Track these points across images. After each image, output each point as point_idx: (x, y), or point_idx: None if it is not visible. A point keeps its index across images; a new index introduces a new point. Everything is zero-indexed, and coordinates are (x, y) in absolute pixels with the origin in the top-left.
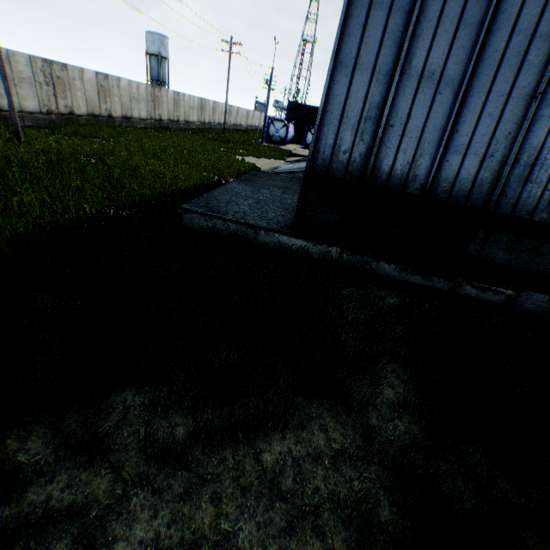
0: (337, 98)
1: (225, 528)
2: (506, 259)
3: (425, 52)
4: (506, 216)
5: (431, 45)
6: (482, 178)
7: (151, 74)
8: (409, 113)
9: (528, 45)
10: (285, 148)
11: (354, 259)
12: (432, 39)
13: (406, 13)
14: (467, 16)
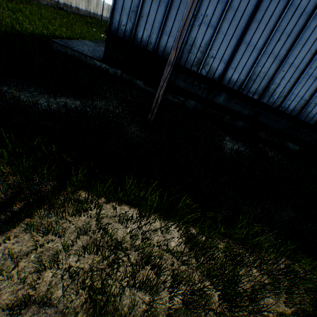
0: None
1: (40, 103)
2: (184, 86)
3: None
4: (181, 66)
5: None
6: None
7: None
8: (149, 13)
9: None
10: None
11: (127, 77)
12: None
13: None
14: None
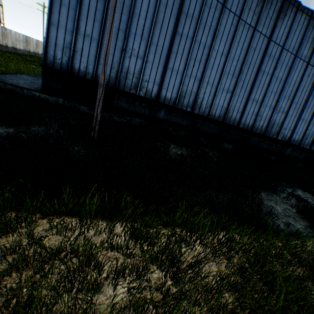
0: (53, 37)
1: None
2: (127, 107)
3: (85, 27)
4: (120, 90)
5: (86, 25)
6: (112, 76)
7: None
8: (82, 48)
9: (118, 32)
10: None
11: (70, 104)
12: (86, 23)
13: (75, 11)
14: (97, 18)
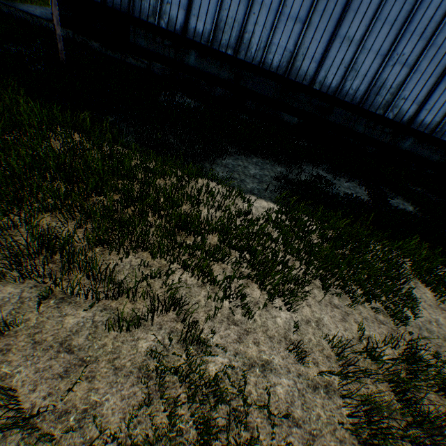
0: None
1: None
2: (146, 46)
3: None
4: (133, 17)
5: None
6: None
7: None
8: None
9: None
10: None
11: (81, 39)
12: None
13: None
14: None
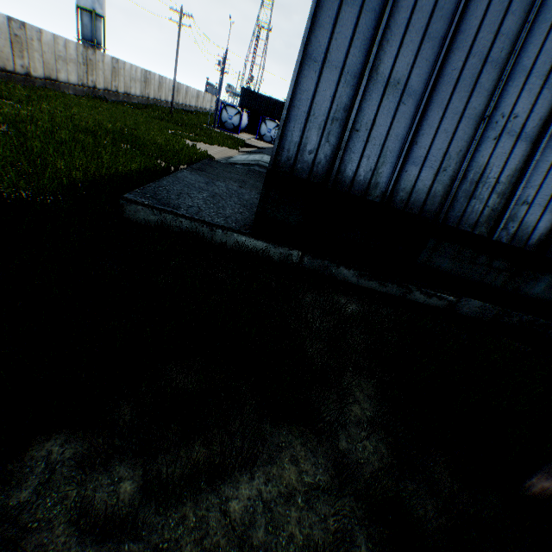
0: (304, 93)
1: None
2: (450, 267)
3: (393, 59)
4: (454, 229)
5: (398, 53)
6: (436, 191)
7: (83, 32)
8: (374, 120)
9: (481, 69)
10: (239, 137)
11: (315, 264)
12: (399, 47)
13: (377, 15)
14: (431, 30)
